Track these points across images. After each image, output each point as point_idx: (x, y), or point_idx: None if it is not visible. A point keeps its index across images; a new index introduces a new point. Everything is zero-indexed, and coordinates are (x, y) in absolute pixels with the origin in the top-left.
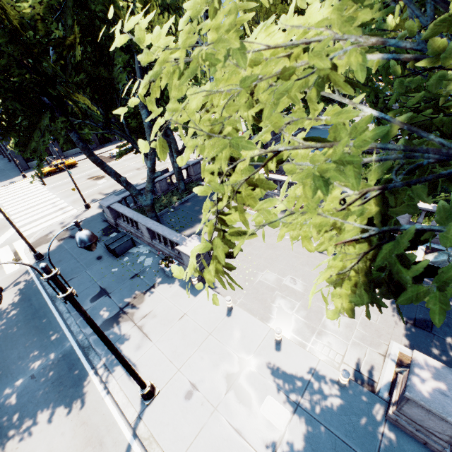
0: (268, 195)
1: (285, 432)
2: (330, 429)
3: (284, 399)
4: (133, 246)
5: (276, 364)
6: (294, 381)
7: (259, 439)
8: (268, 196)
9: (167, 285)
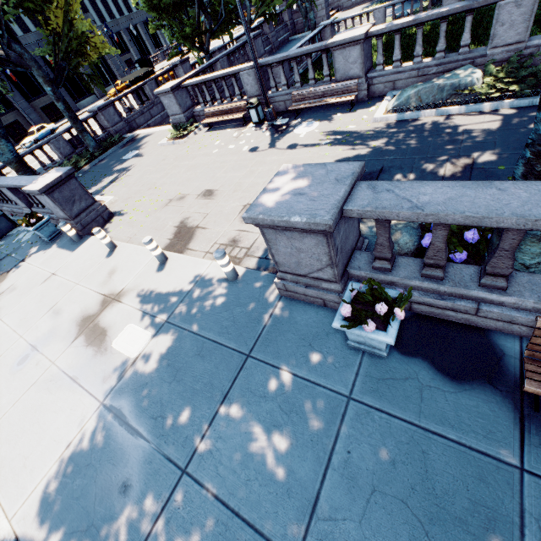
0: (200, 115)
1: (137, 358)
2: (201, 333)
3: (149, 321)
4: (15, 227)
5: (152, 286)
6: (169, 296)
7: (99, 378)
8: (202, 117)
9: (41, 252)
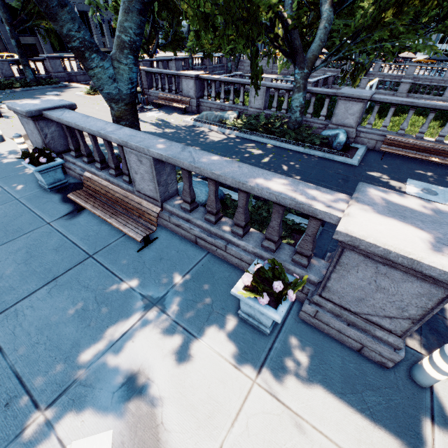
0: None
1: None
2: None
3: None
4: None
5: None
6: None
7: None
8: None
9: None
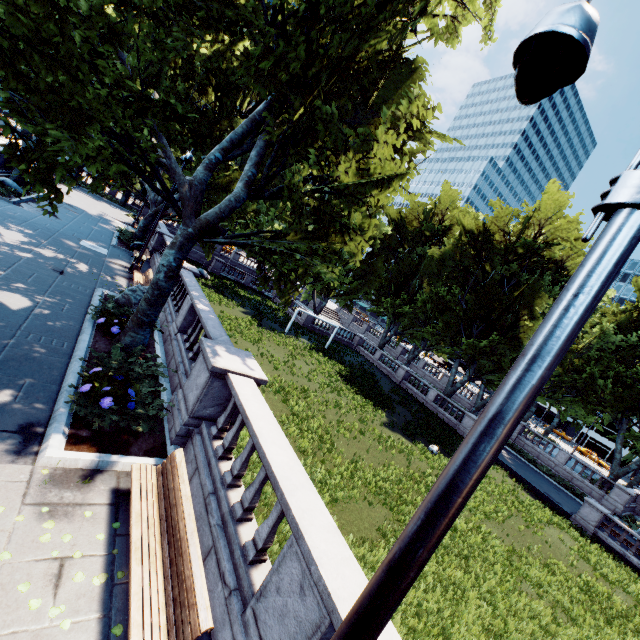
0: None
1: None
2: None
3: None
4: None
5: None
6: None
7: None
8: None
9: None
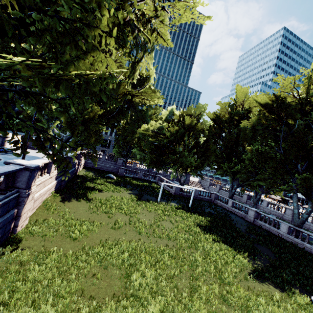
0: None
1: None
2: None
3: None
4: None
5: None
6: None
7: None
8: None
9: None
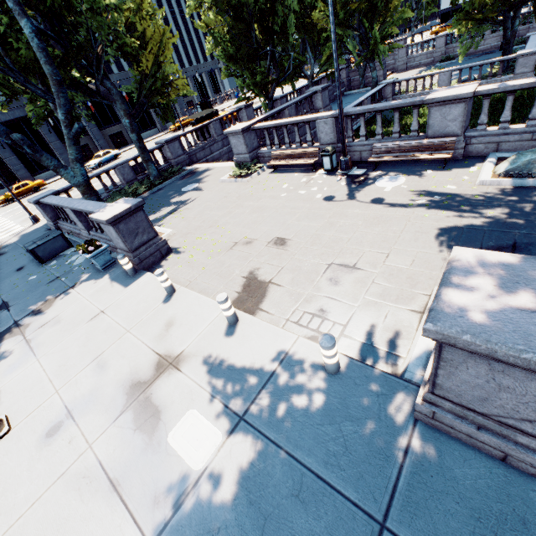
0: (265, 156)
1: (203, 473)
2: (296, 454)
3: (217, 411)
4: (69, 247)
5: (220, 356)
6: (244, 378)
7: (148, 494)
8: (266, 158)
9: (92, 281)
